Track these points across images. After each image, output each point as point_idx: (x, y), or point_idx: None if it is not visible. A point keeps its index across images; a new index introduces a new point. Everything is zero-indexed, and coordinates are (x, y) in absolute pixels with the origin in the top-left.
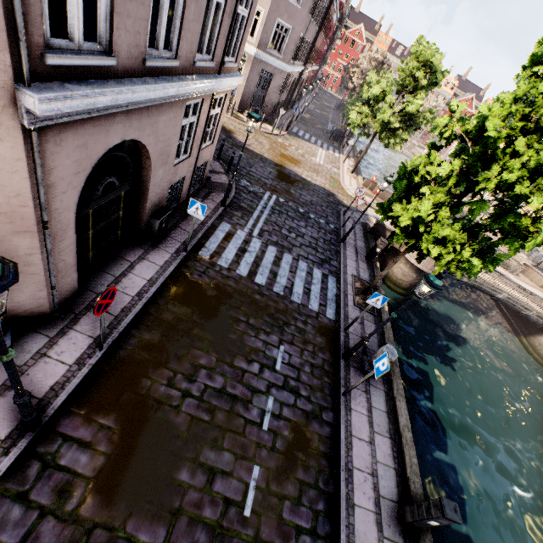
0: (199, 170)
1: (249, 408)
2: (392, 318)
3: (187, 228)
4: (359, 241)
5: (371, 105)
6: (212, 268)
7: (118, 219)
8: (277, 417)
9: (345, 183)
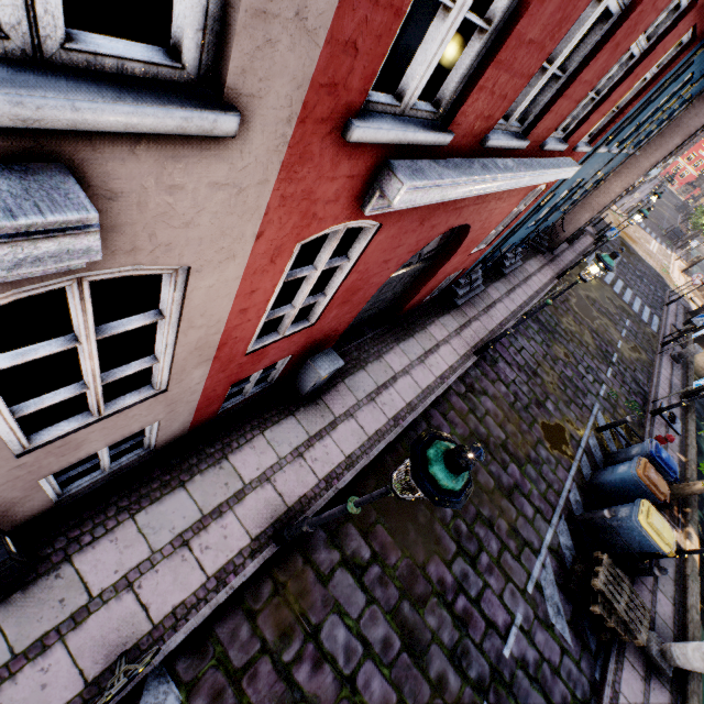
0: None
1: (616, 326)
2: None
3: (580, 247)
4: (679, 313)
5: None
6: None
7: None
8: (627, 337)
9: (674, 276)
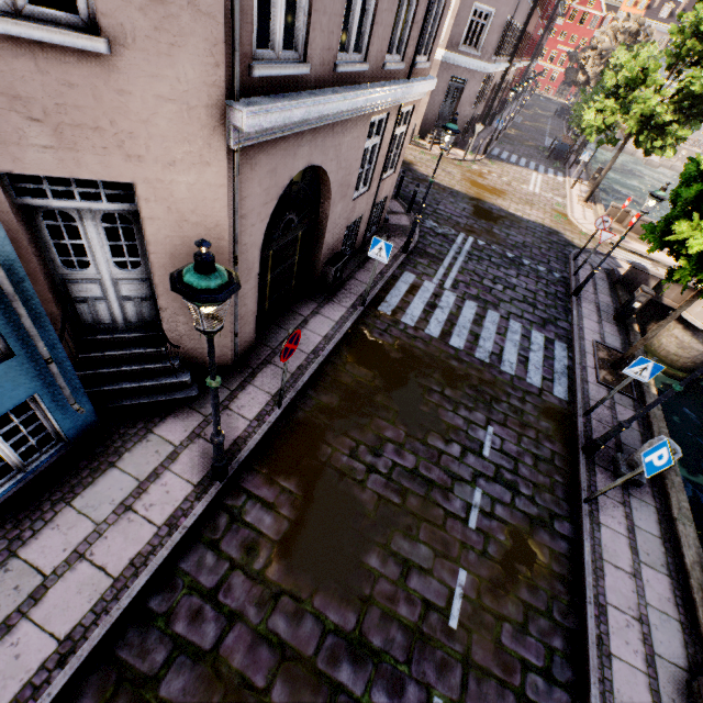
0: (377, 209)
1: (449, 498)
2: (673, 392)
3: (363, 279)
4: (602, 294)
5: (620, 96)
6: (395, 326)
7: (293, 265)
8: (487, 515)
9: (576, 216)
